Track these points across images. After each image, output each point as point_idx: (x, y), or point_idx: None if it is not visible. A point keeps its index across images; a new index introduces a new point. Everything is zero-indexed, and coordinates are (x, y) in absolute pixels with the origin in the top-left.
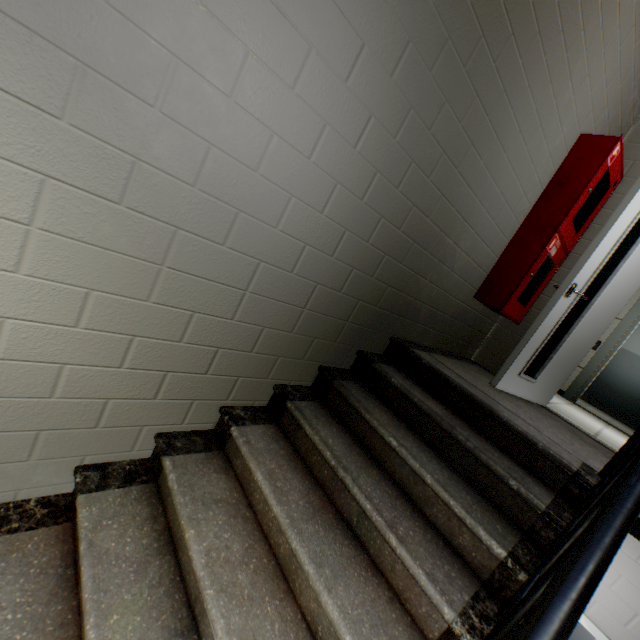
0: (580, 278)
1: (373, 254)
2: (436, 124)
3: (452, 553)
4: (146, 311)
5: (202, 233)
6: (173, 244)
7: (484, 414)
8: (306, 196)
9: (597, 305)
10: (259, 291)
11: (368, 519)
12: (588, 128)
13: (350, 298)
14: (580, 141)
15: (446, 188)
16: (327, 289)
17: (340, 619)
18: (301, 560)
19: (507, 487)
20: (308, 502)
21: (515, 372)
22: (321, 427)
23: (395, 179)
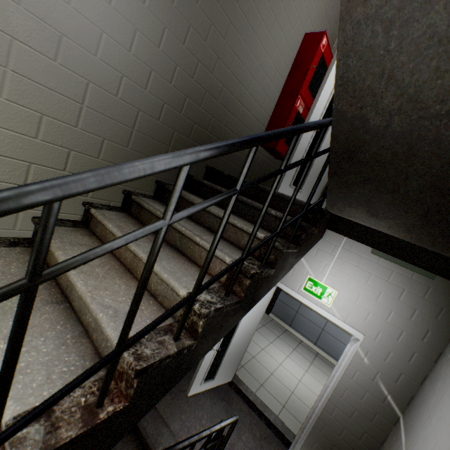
0: (314, 118)
1: (177, 95)
2: (201, 0)
3: (238, 249)
4: (1, 106)
5: (35, 47)
6: (12, 51)
7: (262, 193)
8: (114, 35)
9: (328, 139)
10: (93, 107)
11: (185, 238)
12: (309, 30)
13: (167, 128)
14: (305, 37)
15: (220, 53)
16: (148, 116)
17: (161, 270)
18: (138, 254)
19: (271, 217)
20: (146, 238)
21: (287, 184)
22: (156, 206)
23: (180, 37)
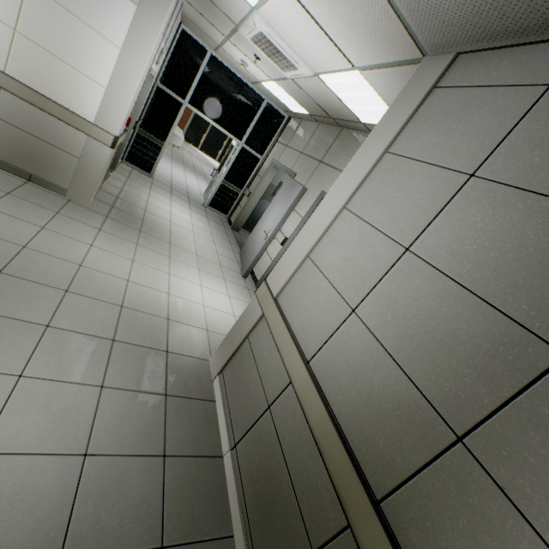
0: None
1: None
2: None
3: None
4: None
5: None
6: None
7: None
8: None
9: None
10: None
11: None
12: None
13: None
14: None
15: None
16: None
17: None
18: None
19: None
20: None
21: None
22: None
23: None
